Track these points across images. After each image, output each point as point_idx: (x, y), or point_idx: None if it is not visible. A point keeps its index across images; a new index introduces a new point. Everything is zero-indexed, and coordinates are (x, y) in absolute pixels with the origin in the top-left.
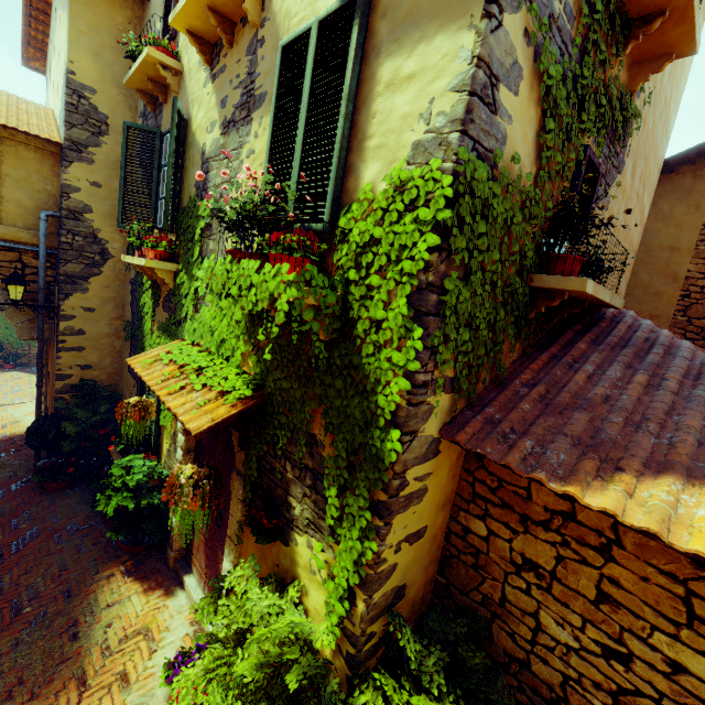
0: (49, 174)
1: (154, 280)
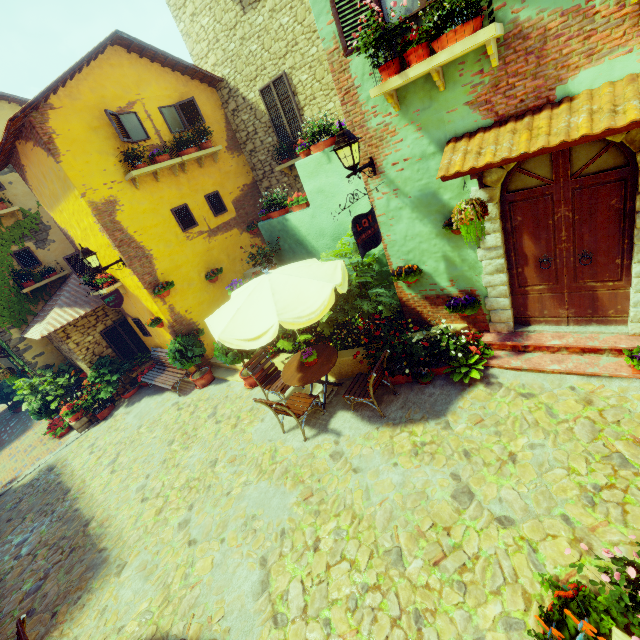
0: None
1: None
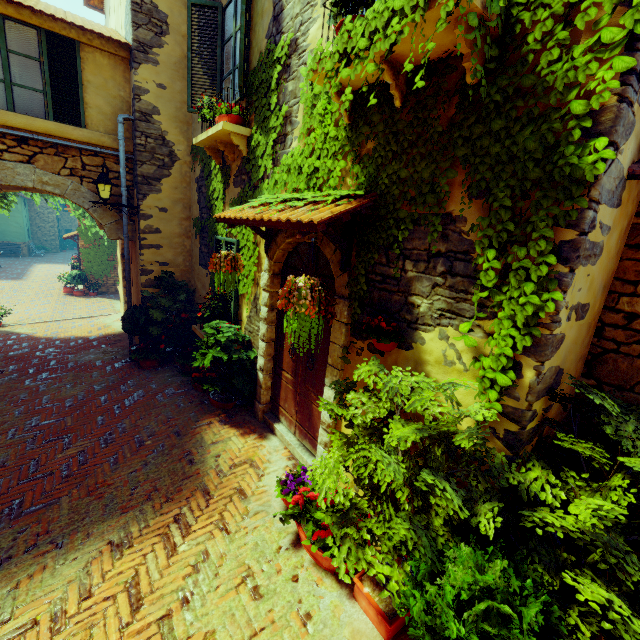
0: (121, 80)
1: (222, 164)
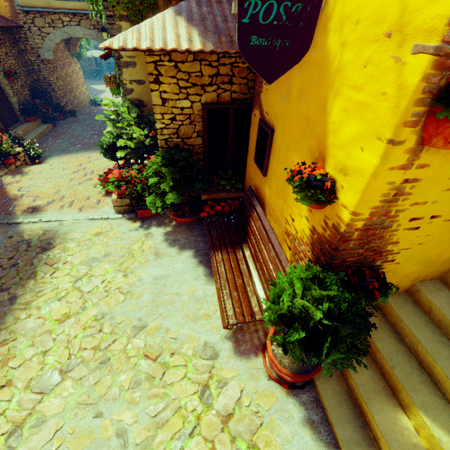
0: None
1: None
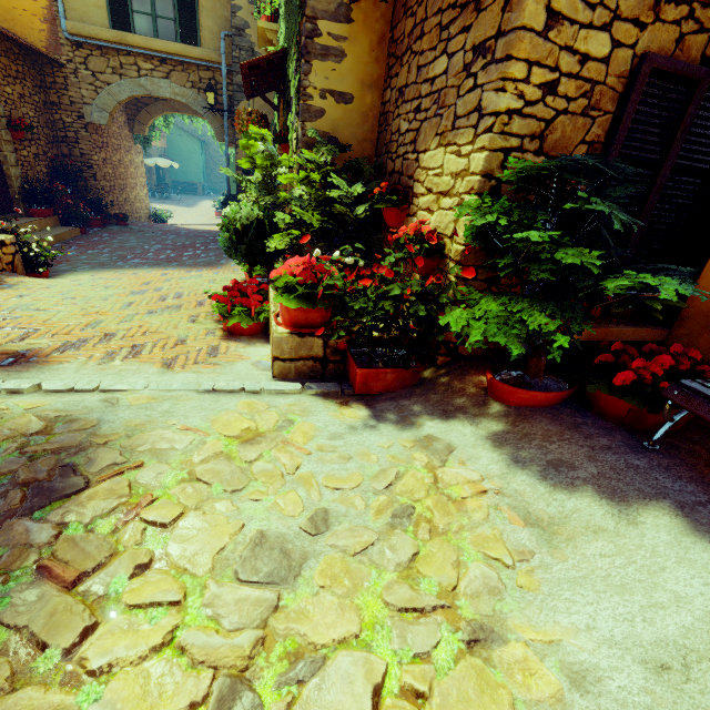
0: (225, 2)
1: None
